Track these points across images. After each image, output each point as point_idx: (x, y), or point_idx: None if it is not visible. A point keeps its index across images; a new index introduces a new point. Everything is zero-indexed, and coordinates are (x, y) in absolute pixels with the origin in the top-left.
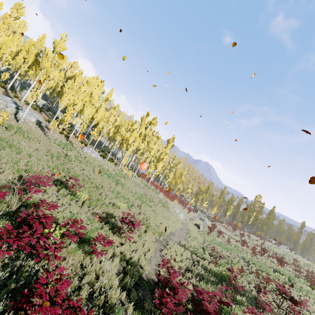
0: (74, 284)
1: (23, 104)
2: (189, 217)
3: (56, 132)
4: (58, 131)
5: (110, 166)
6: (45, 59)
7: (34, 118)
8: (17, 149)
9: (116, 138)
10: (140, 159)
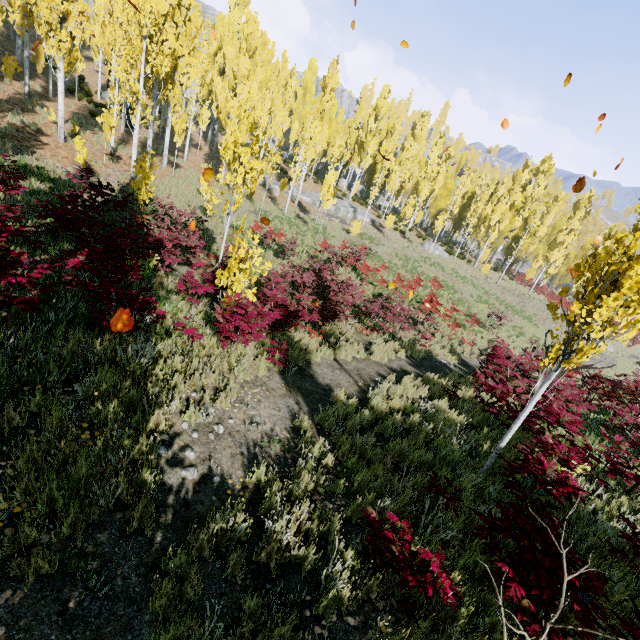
0: (460, 337)
1: (352, 202)
2: (630, 353)
3: (391, 230)
4: (391, 227)
5: (461, 266)
6: (369, 137)
7: (368, 218)
8: (379, 257)
9: (469, 221)
10: (512, 248)
